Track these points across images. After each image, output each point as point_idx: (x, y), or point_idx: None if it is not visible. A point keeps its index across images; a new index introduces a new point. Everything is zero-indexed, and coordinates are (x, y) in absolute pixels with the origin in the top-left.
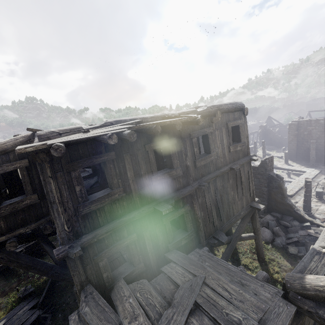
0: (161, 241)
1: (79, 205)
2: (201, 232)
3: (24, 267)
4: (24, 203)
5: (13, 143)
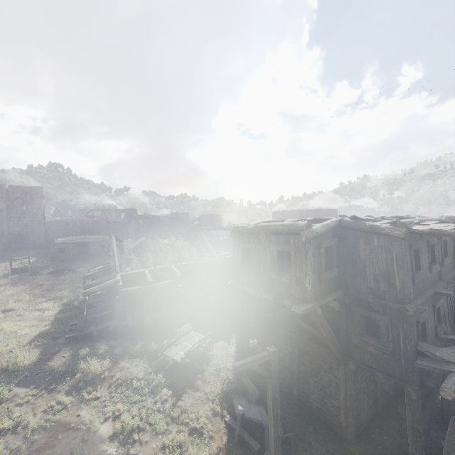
0: (432, 325)
1: (415, 276)
2: (447, 327)
3: (328, 331)
4: (333, 274)
5: (333, 225)
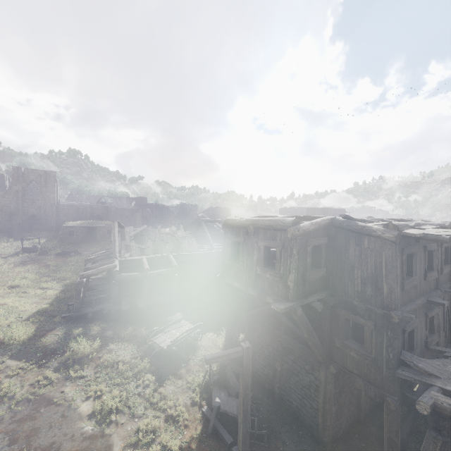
0: (423, 334)
1: (405, 282)
2: (440, 338)
3: (309, 332)
4: (320, 274)
5: (324, 223)
